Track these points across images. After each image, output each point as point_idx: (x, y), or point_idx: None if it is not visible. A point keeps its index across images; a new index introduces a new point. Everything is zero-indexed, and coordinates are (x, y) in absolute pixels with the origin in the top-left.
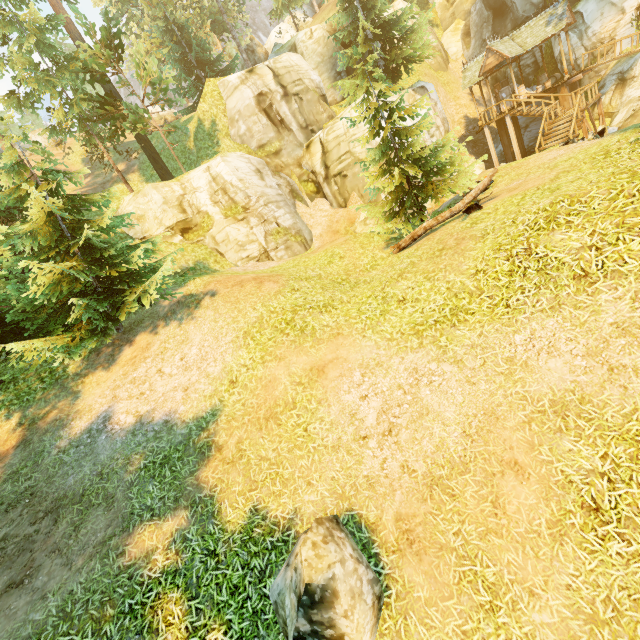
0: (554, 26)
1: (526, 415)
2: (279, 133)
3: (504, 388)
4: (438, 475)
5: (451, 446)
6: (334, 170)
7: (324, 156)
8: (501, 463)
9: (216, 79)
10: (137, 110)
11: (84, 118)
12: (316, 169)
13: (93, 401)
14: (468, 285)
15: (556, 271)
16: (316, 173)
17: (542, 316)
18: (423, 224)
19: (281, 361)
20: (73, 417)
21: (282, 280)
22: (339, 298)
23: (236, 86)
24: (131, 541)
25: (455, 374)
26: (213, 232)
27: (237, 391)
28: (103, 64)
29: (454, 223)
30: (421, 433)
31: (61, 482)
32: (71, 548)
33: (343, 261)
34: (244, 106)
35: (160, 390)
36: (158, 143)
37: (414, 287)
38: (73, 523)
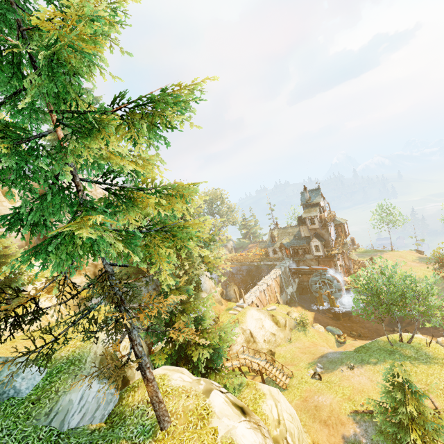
0: None
1: None
2: None
3: None
4: None
5: None
6: None
7: None
8: None
9: None
10: None
11: None
12: None
13: None
14: None
15: None
16: None
17: None
18: None
19: None
20: None
21: None
22: None
23: None
24: None
25: None
26: None
27: None
28: None
29: None
30: None
31: None
32: None
33: None
34: None
35: None
36: None
37: None
38: None
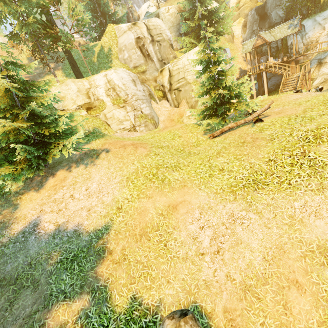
0: (292, 30)
1: (302, 252)
2: (146, 61)
3: (288, 233)
4: (249, 284)
5: (256, 266)
6: (174, 86)
7: (170, 78)
8: (288, 280)
9: (114, 25)
10: (66, 34)
11: (33, 33)
12: (164, 84)
13: (27, 212)
14: (264, 167)
15: (321, 168)
16: (164, 86)
17: (312, 193)
18: (228, 125)
19: (150, 199)
20: (13, 222)
21: (148, 147)
22: (182, 162)
23: (125, 31)
24: (50, 316)
25: (257, 220)
26: (105, 112)
27: (122, 215)
28: (48, 3)
29: (246, 127)
30: (237, 255)
31: (2, 268)
32: (6, 319)
33: (180, 139)
34: (128, 43)
35: (72, 209)
36: (75, 55)
37: (228, 162)
38: (9, 299)
